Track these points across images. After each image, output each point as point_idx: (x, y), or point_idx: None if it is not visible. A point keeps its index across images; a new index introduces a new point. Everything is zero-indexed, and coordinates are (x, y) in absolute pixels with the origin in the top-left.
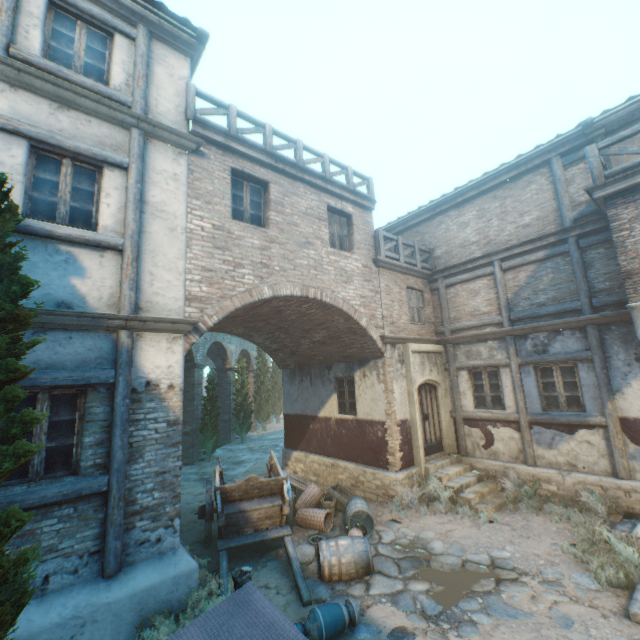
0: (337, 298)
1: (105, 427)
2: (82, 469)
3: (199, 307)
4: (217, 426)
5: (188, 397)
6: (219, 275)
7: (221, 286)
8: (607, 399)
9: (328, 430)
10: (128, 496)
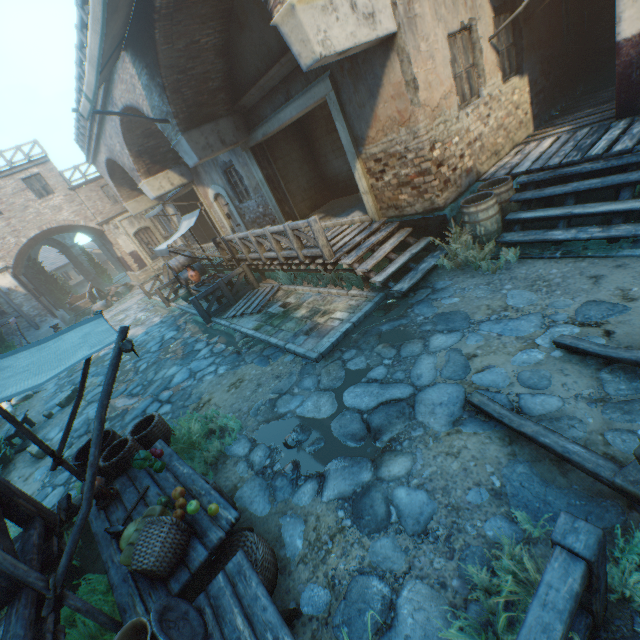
0: (60, 222)
1: (7, 303)
2: (11, 313)
3: (4, 261)
4: (104, 271)
5: (80, 264)
6: (1, 246)
7: (5, 250)
8: (171, 225)
9: (124, 262)
10: (29, 314)
